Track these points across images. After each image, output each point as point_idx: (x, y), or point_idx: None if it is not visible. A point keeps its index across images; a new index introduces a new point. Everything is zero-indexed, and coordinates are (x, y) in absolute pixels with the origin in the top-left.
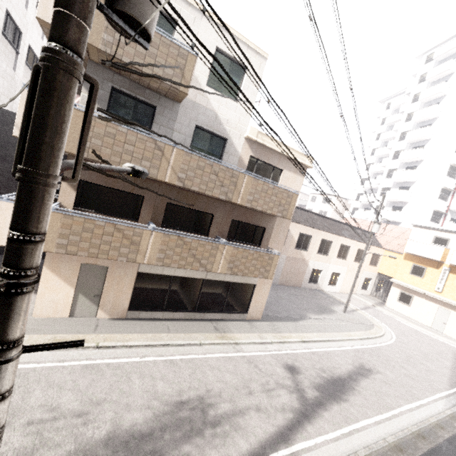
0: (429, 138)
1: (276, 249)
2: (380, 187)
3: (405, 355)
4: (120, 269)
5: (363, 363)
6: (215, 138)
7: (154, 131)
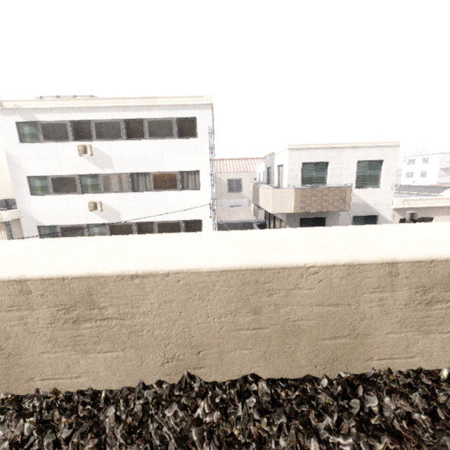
0: None
1: None
2: None
3: None
4: None
5: None
6: (367, 217)
7: None
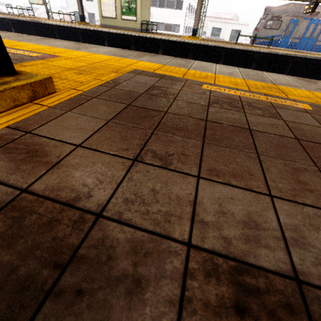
0: None
1: None
2: None
3: None
4: None
5: None
6: None
7: None
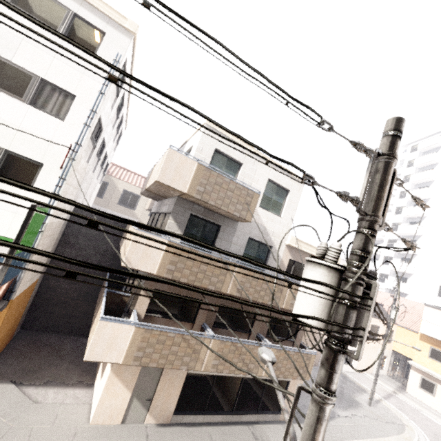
0: (425, 216)
1: (308, 342)
2: (381, 255)
3: None
4: (173, 371)
5: None
6: (262, 245)
7: (217, 245)
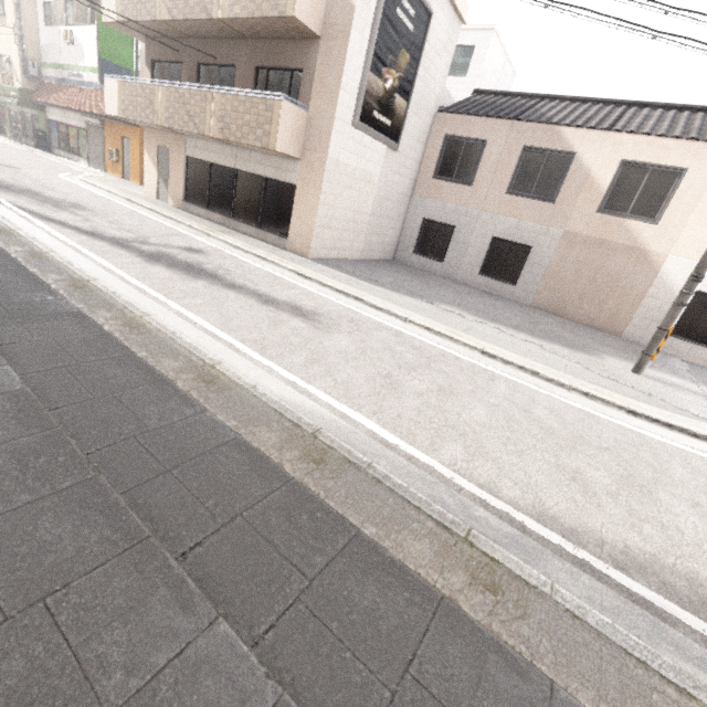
0: None
1: (324, 111)
2: None
3: (595, 441)
4: (176, 152)
5: (330, 319)
6: None
7: None
